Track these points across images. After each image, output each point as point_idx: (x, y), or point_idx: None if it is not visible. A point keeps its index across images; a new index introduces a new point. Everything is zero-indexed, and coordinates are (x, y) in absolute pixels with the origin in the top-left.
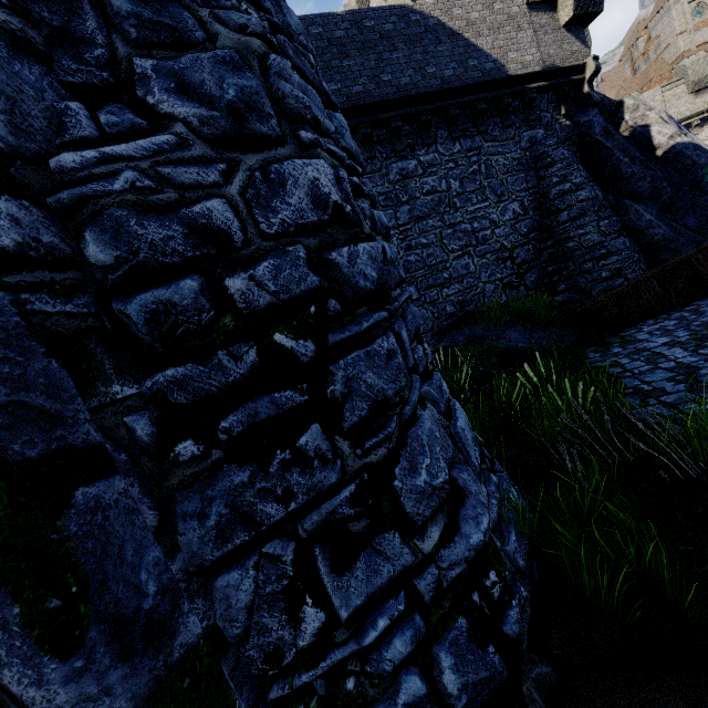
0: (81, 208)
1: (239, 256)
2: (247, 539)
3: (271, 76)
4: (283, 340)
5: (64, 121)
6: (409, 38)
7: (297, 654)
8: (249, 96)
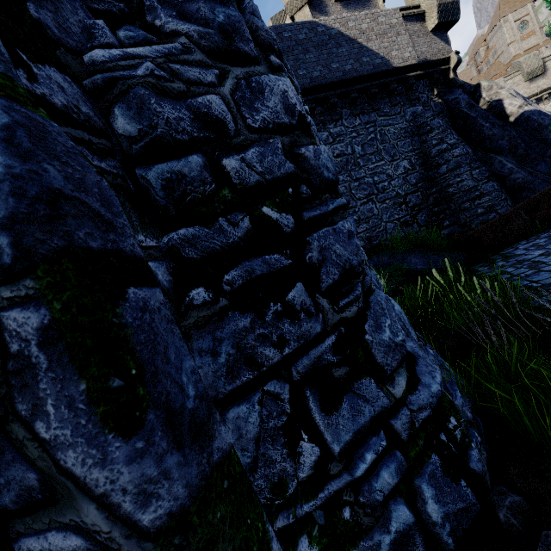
0: (111, 88)
1: (232, 142)
2: (251, 377)
3: (247, 14)
4: (270, 212)
5: (93, 32)
6: (317, 43)
7: (296, 486)
8: (233, 23)
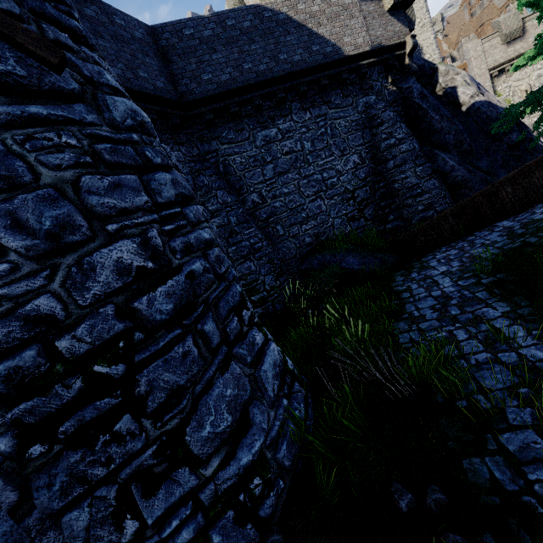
0: None
1: (64, 324)
2: (82, 491)
3: (82, 195)
4: (100, 369)
5: None
6: (264, 31)
7: None
8: (63, 220)
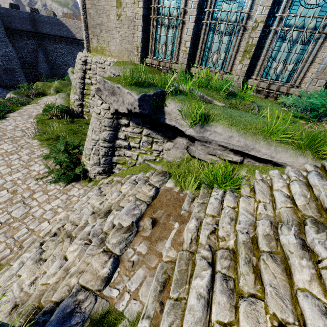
0: None
1: None
2: None
3: None
4: None
5: None
6: (57, 24)
7: None
8: None
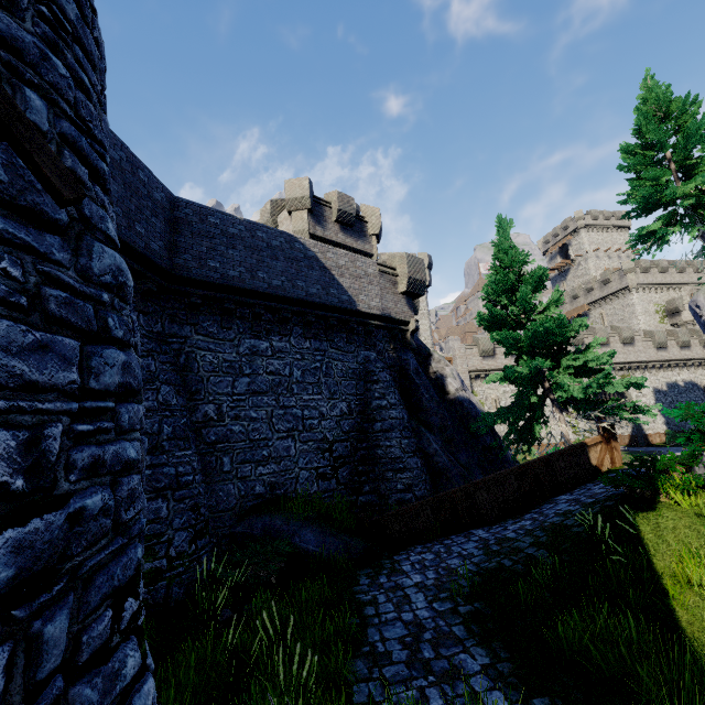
0: None
1: None
2: None
3: None
4: None
5: None
6: (290, 256)
7: None
8: None
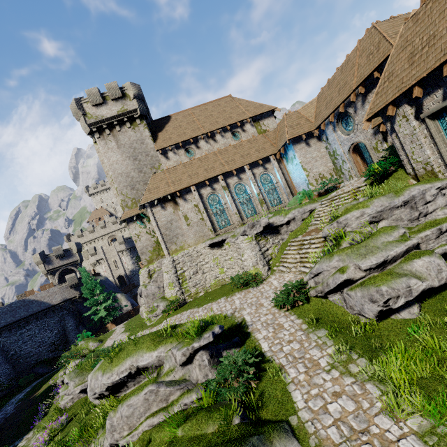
0: None
1: None
2: None
3: None
4: None
5: None
6: (23, 305)
7: None
8: None
